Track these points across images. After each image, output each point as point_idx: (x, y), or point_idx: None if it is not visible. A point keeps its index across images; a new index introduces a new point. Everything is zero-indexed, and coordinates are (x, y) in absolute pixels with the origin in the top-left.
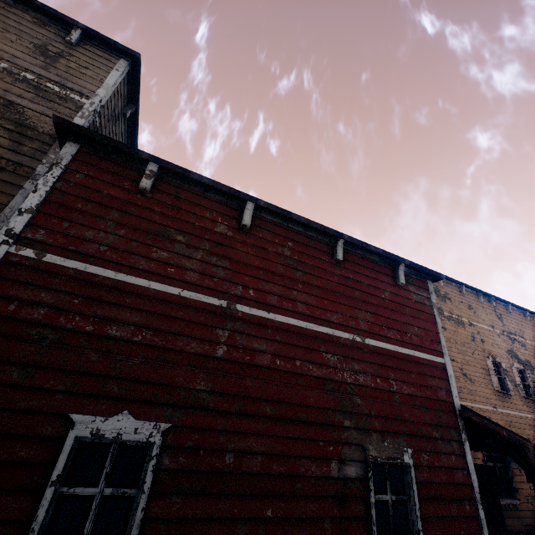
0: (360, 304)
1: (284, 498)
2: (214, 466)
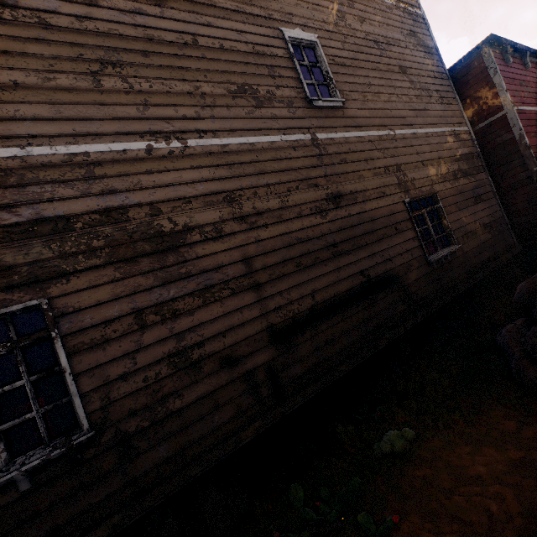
0: None
1: None
2: None
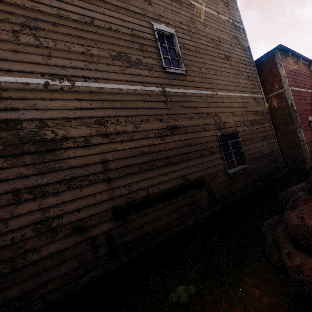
0: None
1: None
2: None
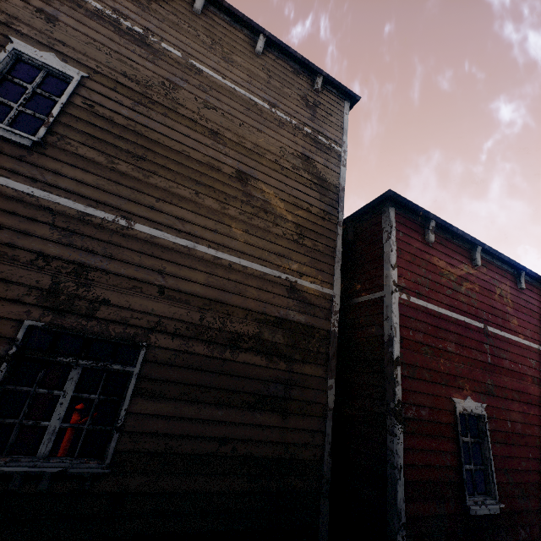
0: (536, 322)
1: (533, 448)
2: (505, 429)
